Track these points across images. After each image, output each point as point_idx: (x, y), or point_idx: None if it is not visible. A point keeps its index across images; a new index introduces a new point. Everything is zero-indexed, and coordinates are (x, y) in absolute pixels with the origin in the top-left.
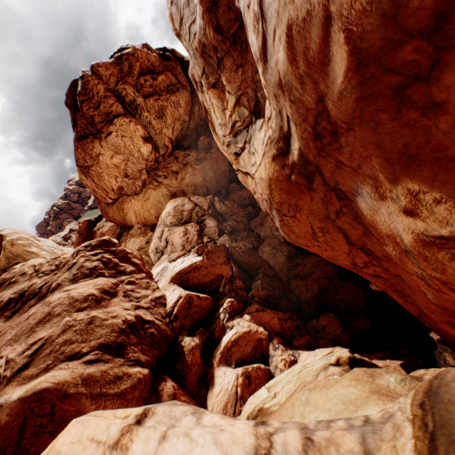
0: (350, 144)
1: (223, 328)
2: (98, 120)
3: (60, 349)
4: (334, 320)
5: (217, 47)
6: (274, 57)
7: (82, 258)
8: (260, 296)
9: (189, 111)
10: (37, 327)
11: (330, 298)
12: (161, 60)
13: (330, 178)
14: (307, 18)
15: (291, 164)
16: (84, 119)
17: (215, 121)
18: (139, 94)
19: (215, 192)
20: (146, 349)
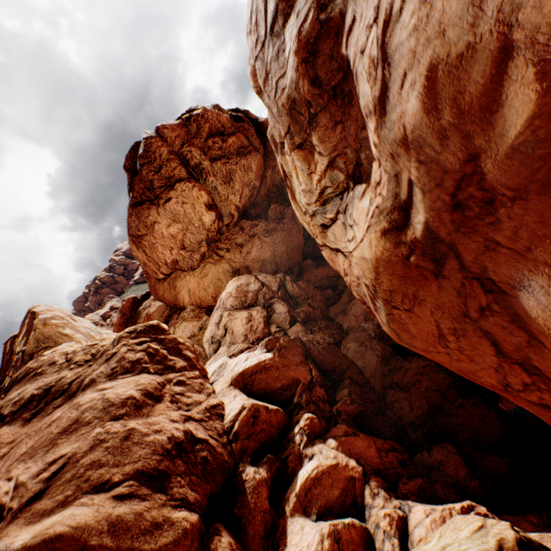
0: (515, 218)
1: (299, 456)
2: (157, 185)
3: (85, 474)
4: (454, 456)
5: (310, 102)
6: (399, 108)
7: (123, 347)
8: (348, 411)
9: (260, 176)
10: (59, 438)
11: (444, 421)
12: (232, 121)
13: (473, 262)
14: (466, 54)
15: (410, 241)
16: (142, 183)
17: (296, 186)
18: (206, 157)
19: (286, 269)
20: (195, 482)
